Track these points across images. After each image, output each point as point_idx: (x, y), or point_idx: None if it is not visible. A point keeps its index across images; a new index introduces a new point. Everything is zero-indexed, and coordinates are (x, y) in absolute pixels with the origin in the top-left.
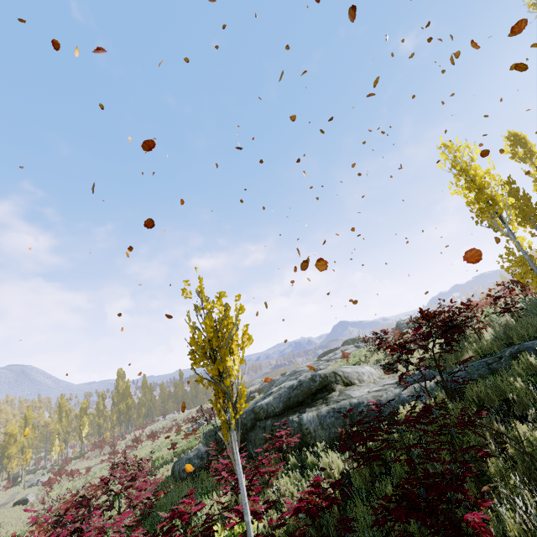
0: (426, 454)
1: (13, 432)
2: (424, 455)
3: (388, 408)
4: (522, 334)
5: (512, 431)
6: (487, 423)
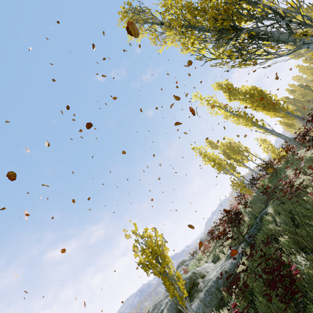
0: (262, 269)
1: None
2: (262, 271)
3: (231, 272)
4: (257, 211)
5: (280, 242)
6: (271, 246)
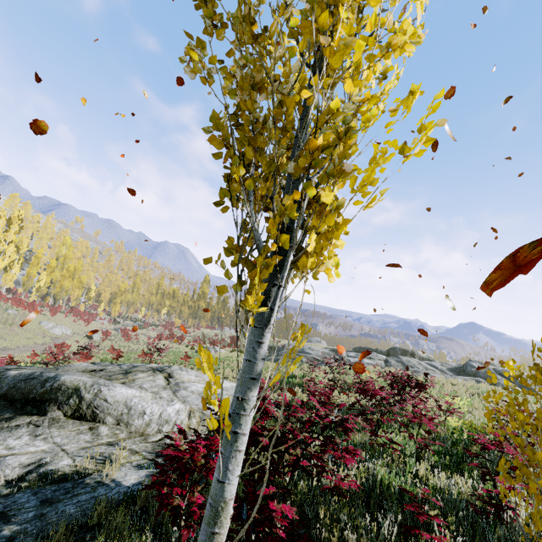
0: None
1: (121, 288)
2: None
3: None
4: None
5: None
6: None
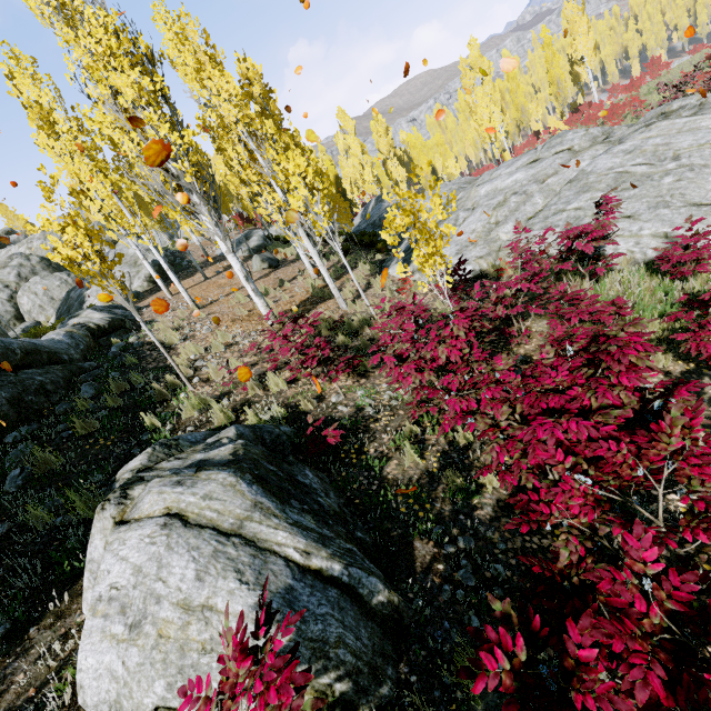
0: None
1: None
2: None
3: None
4: None
5: None
6: None
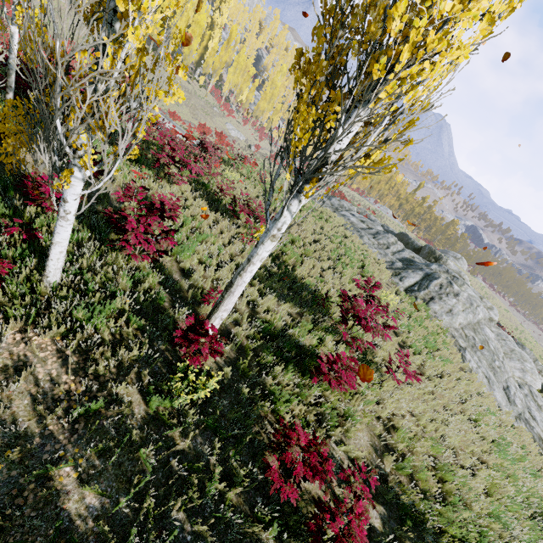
0: None
1: None
2: None
3: None
4: None
5: None
6: None
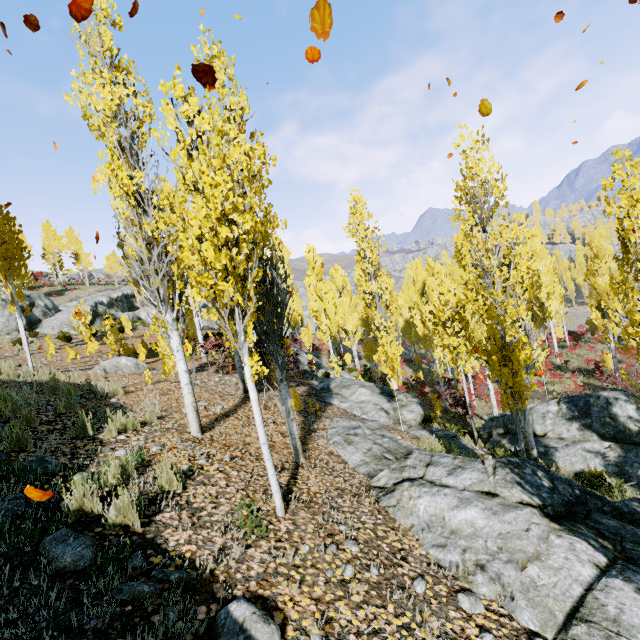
0: None
1: None
2: None
3: None
4: None
5: None
6: None
